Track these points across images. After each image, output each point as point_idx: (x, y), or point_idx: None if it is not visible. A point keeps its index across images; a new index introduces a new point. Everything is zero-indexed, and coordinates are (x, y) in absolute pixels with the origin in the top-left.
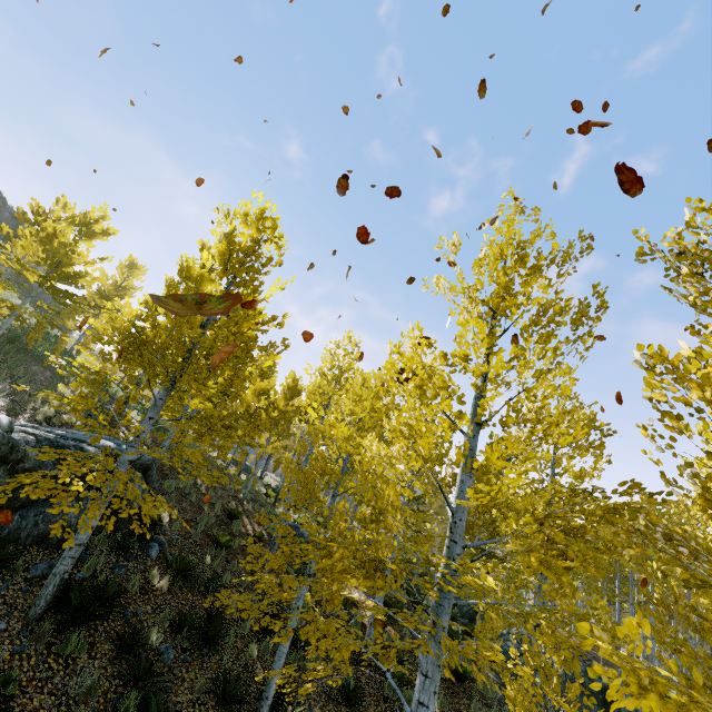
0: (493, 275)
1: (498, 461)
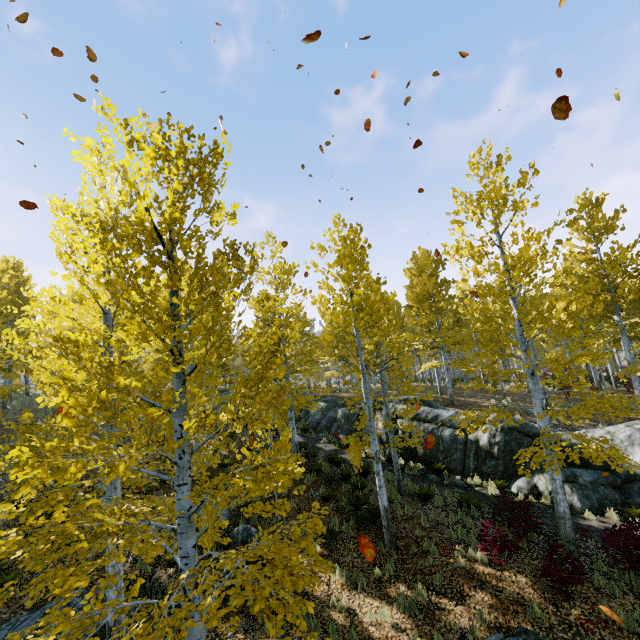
0: (59, 242)
1: (70, 374)
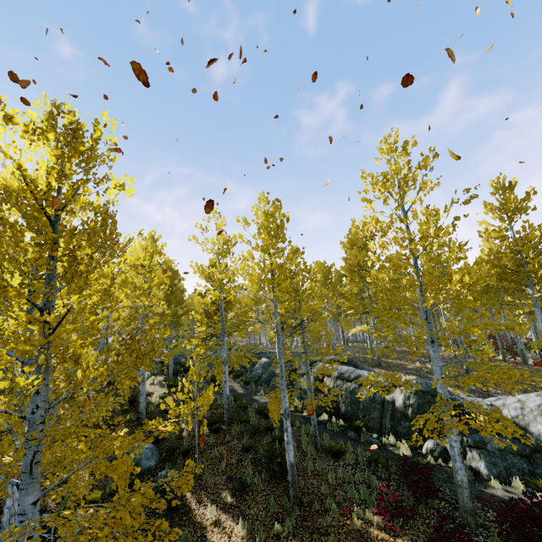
0: None
1: None
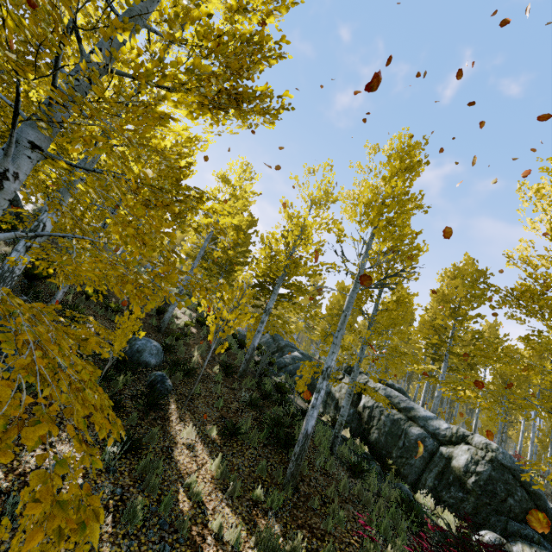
0: None
1: None
